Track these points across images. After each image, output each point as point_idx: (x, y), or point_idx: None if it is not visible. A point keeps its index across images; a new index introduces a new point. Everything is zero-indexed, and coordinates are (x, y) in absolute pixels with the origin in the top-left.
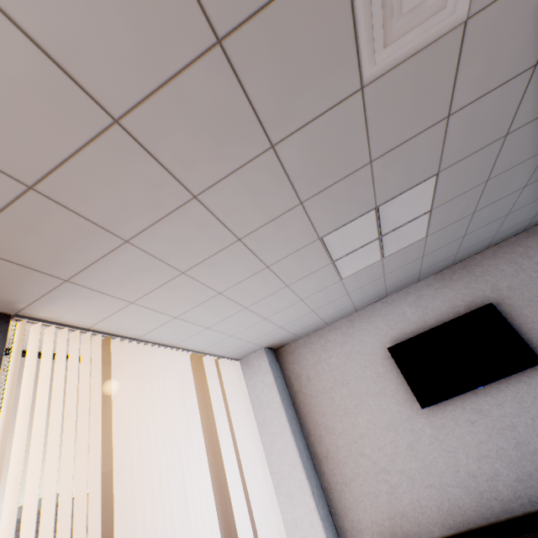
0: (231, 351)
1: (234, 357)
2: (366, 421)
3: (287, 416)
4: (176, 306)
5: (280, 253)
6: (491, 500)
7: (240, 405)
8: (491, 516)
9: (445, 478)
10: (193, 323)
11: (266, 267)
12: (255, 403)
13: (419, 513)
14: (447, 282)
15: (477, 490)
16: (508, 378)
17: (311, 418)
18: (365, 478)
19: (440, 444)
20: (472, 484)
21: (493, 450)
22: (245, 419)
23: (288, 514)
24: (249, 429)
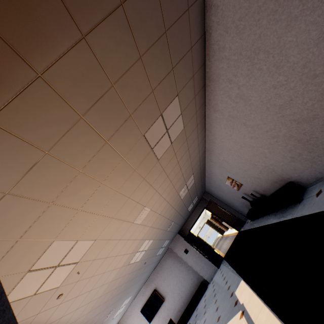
0: None
1: None
2: None
3: None
4: None
5: None
6: None
7: None
8: None
9: None
10: None
11: None
12: None
13: None
14: (147, 285)
15: None
16: (161, 306)
17: None
18: None
19: None
20: None
21: None
22: None
23: None
24: None
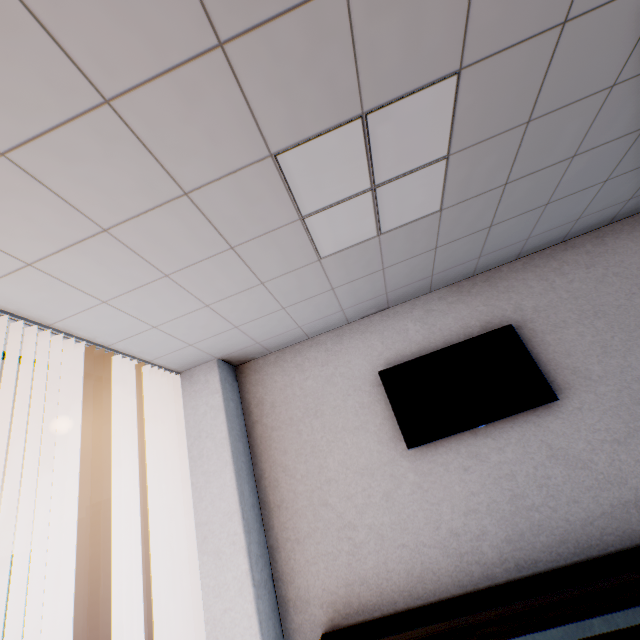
0: (163, 356)
1: (171, 368)
2: (338, 463)
3: (232, 450)
4: (19, 237)
5: (203, 168)
6: (472, 564)
7: (172, 433)
8: (469, 584)
9: (423, 537)
10: (72, 285)
11: (184, 195)
12: (192, 432)
13: (384, 579)
14: (464, 297)
15: (458, 552)
16: (516, 417)
17: (268, 456)
18: (324, 535)
19: (423, 494)
20: (452, 544)
21: (485, 503)
22: (176, 451)
23: (211, 578)
24: (178, 466)
